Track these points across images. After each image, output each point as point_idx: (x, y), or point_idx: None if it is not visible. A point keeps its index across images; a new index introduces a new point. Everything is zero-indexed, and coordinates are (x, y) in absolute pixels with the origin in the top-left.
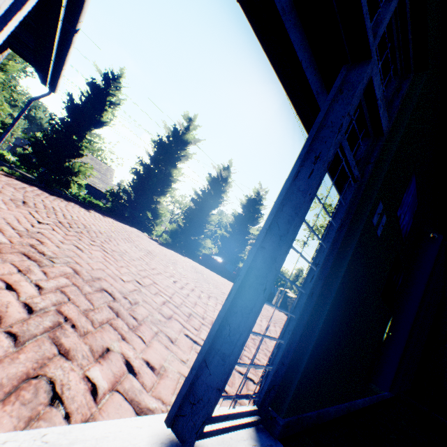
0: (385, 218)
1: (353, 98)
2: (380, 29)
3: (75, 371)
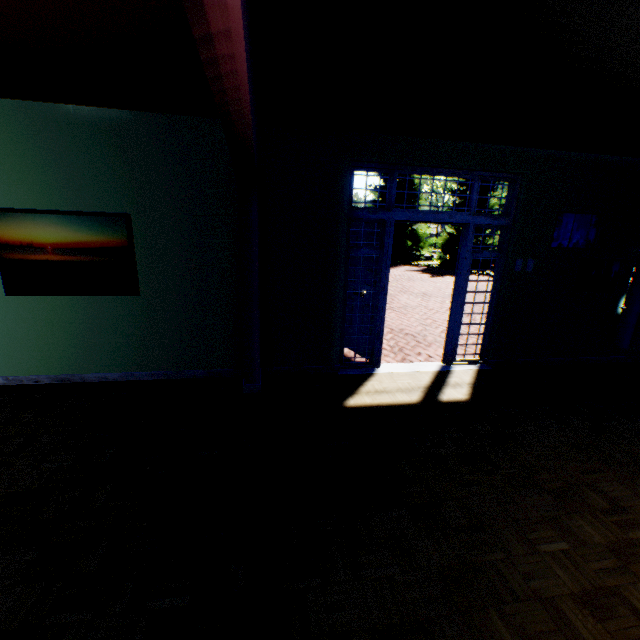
0: (532, 261)
1: (467, 245)
2: (472, 203)
3: (412, 358)
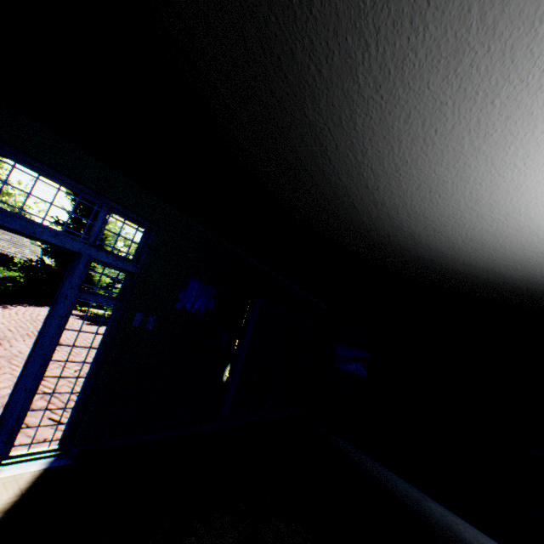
0: (154, 317)
1: (73, 279)
2: (94, 232)
3: None
